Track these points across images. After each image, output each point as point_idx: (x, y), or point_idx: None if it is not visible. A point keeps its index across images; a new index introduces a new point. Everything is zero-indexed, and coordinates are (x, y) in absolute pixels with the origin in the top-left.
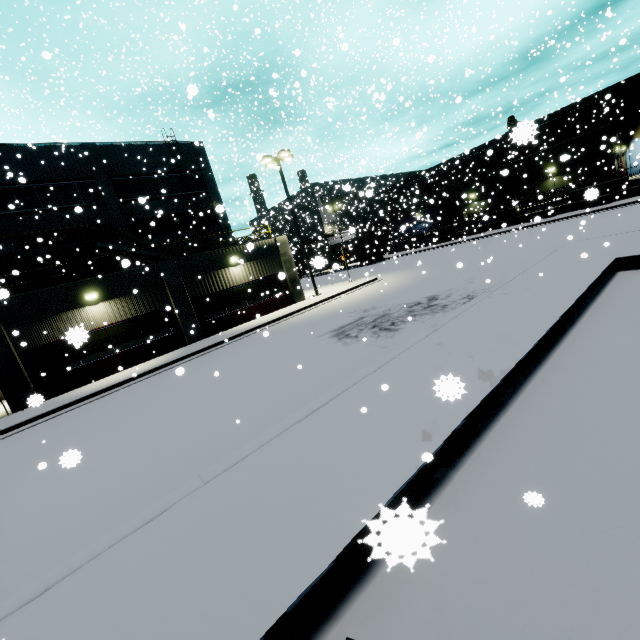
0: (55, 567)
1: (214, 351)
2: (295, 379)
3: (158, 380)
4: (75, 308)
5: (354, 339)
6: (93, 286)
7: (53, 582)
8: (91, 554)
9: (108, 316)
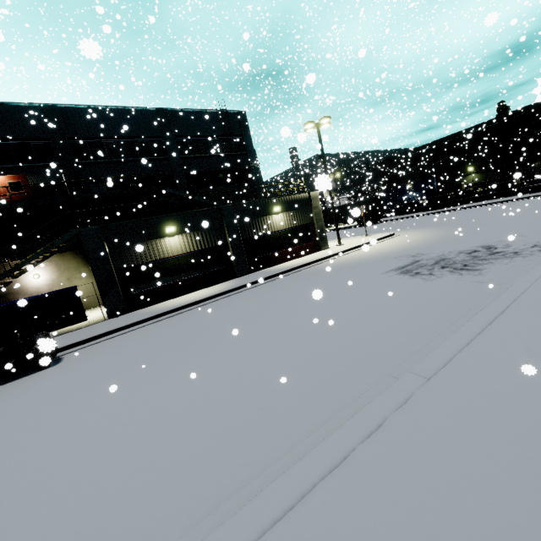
0: (330, 438)
1: (269, 282)
2: (400, 304)
3: (232, 301)
4: (158, 238)
5: (432, 276)
6: (172, 221)
7: (347, 452)
8: (364, 430)
9: (180, 247)
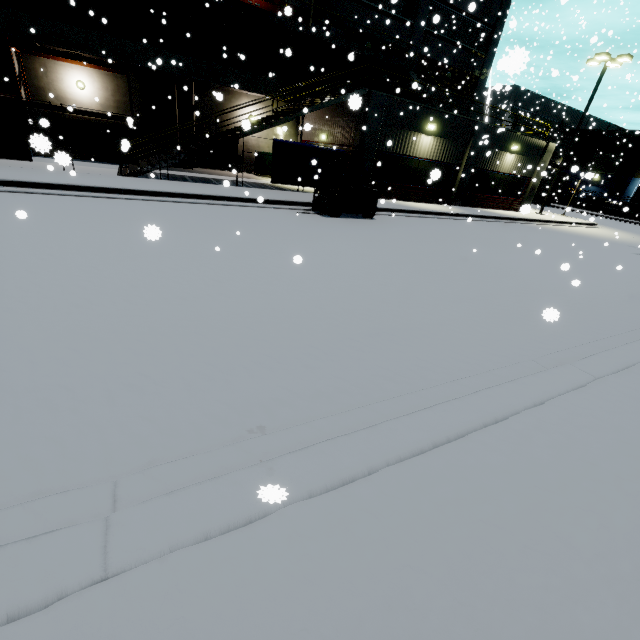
0: None
1: (501, 223)
2: None
3: (485, 226)
4: (417, 131)
5: None
6: (435, 118)
7: None
8: None
9: (427, 150)
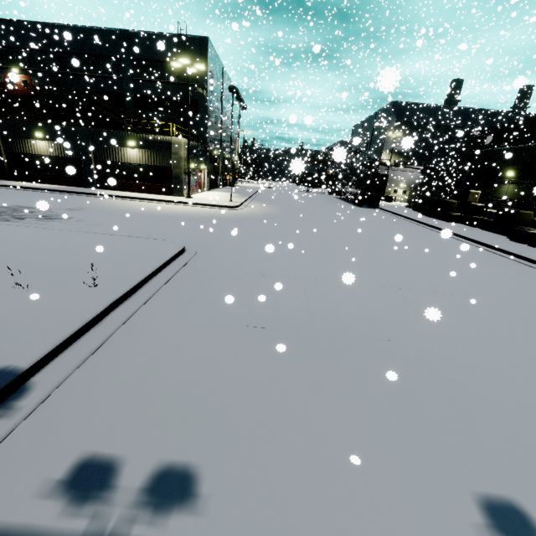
0: None
1: (52, 193)
2: None
3: (1, 191)
4: (32, 139)
5: None
6: (42, 129)
7: None
8: None
9: (47, 150)
